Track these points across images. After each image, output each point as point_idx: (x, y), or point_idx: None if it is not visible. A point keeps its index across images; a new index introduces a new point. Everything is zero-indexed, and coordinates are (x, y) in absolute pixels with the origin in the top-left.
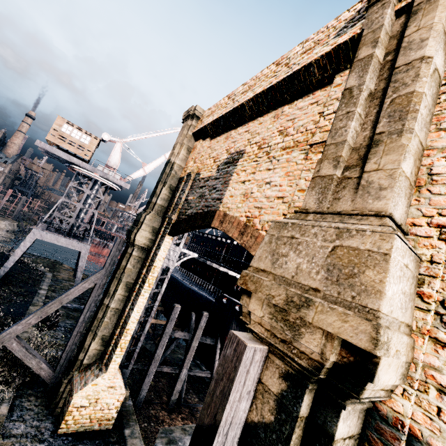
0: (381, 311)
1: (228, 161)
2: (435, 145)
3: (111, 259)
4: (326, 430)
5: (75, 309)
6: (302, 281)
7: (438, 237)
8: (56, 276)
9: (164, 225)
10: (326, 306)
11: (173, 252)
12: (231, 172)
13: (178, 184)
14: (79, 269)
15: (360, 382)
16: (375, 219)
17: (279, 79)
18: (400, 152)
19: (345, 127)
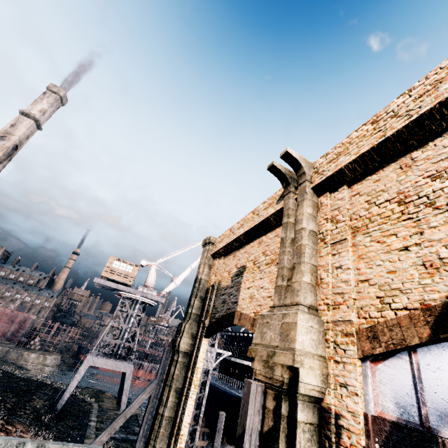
0: (296, 348)
1: (237, 273)
2: (320, 264)
3: (161, 368)
4: (294, 418)
5: (123, 439)
6: (272, 344)
7: (327, 309)
8: (101, 406)
9: (200, 330)
10: (280, 352)
11: (210, 353)
12: (240, 281)
13: (206, 294)
14: (125, 392)
15: (297, 384)
16: (296, 307)
17: (255, 224)
18: (301, 273)
19: (283, 259)
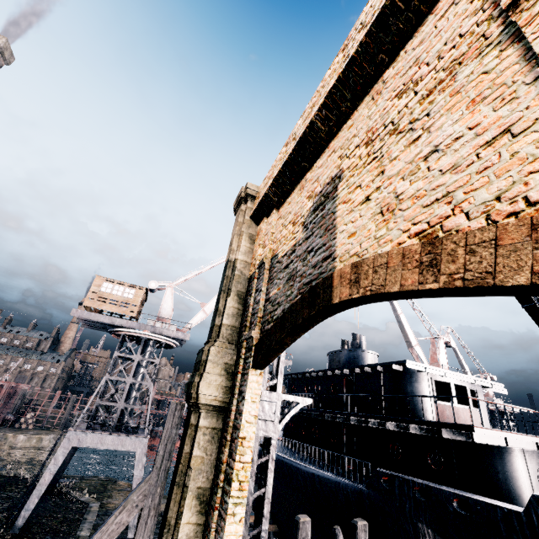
0: None
1: (317, 204)
2: None
3: (164, 447)
4: None
5: None
6: None
7: None
8: (105, 505)
9: (241, 355)
10: None
11: (268, 405)
12: (331, 209)
13: (249, 286)
14: (135, 483)
15: None
16: None
17: (360, 39)
18: None
19: None
